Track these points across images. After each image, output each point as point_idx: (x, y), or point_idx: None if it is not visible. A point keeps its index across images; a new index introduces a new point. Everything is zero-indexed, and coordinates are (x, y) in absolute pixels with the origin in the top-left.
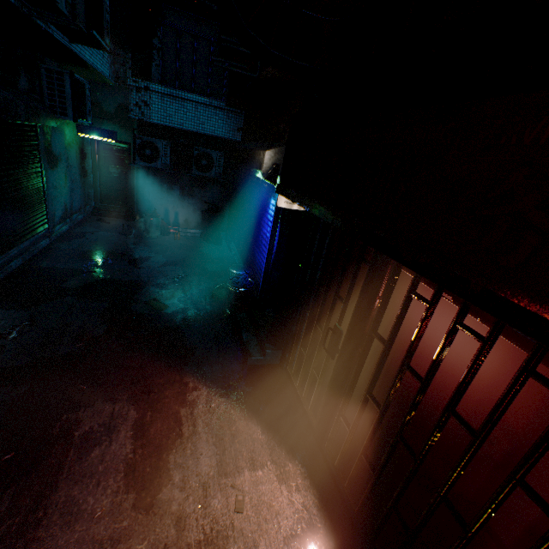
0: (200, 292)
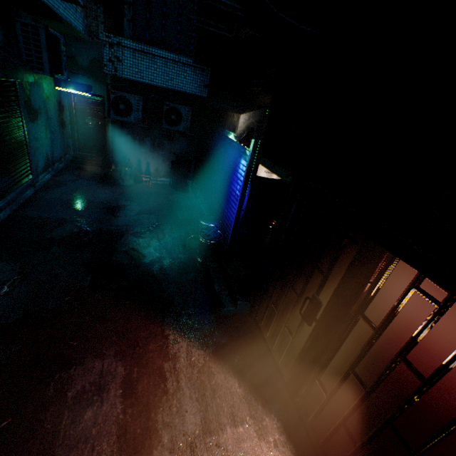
0: (173, 240)
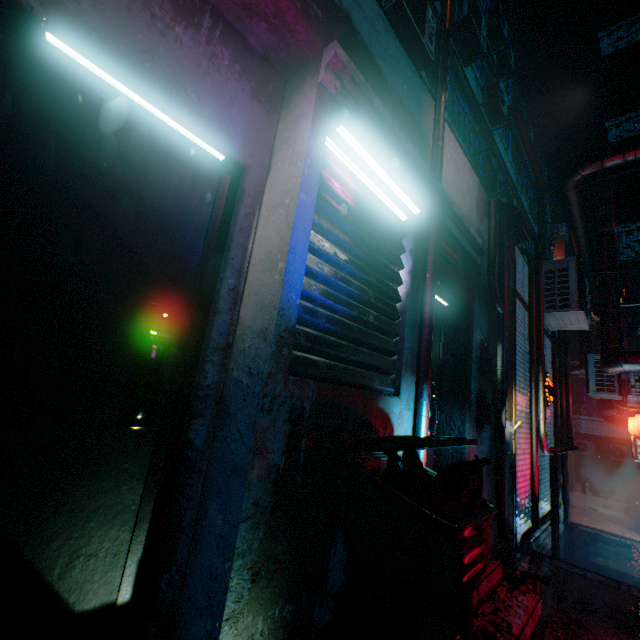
0: (618, 513)
